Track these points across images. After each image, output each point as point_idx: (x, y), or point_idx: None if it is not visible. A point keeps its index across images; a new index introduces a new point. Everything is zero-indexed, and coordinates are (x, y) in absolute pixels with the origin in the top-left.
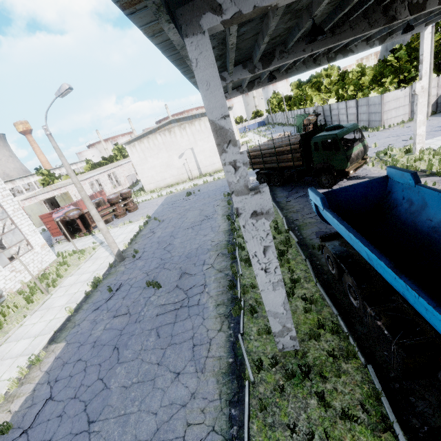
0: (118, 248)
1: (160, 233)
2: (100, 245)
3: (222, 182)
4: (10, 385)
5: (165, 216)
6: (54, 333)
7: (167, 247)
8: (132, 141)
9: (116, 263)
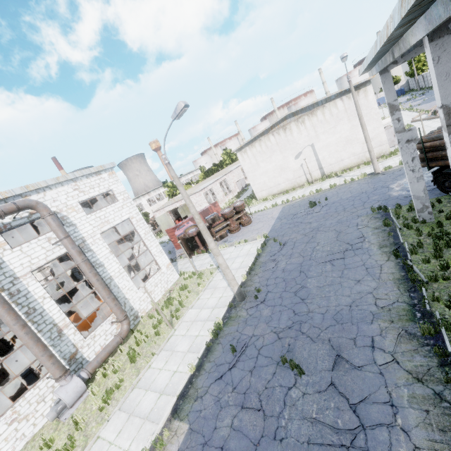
0: (238, 285)
1: (285, 264)
2: (217, 270)
3: (360, 185)
4: None
5: (286, 236)
6: (177, 398)
7: (299, 290)
8: (243, 147)
9: (235, 302)
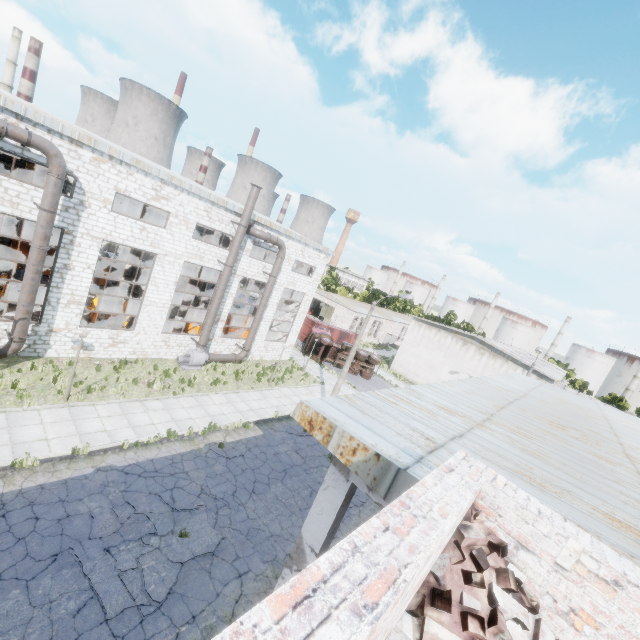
0: None
1: None
2: (320, 383)
3: None
4: (232, 425)
5: None
6: (261, 419)
7: None
8: (422, 321)
9: None
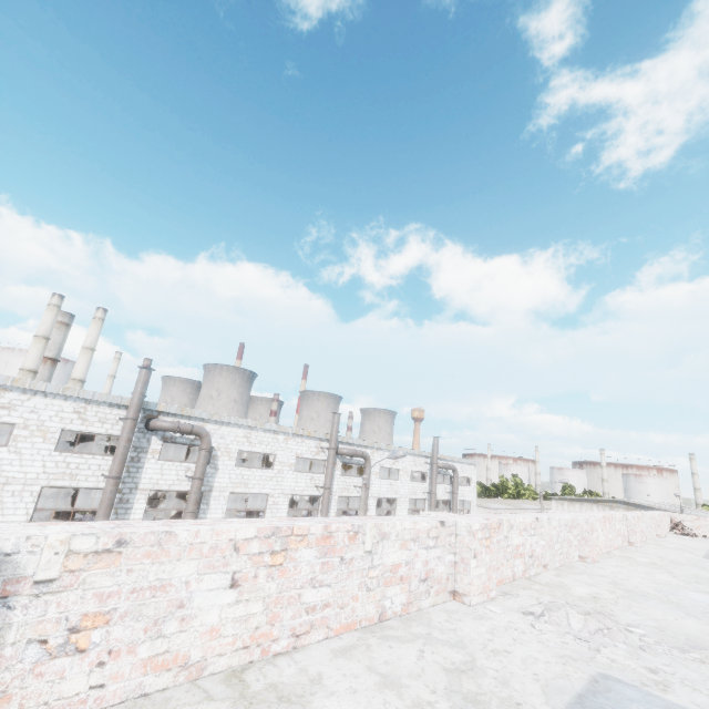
0: None
1: None
2: None
3: None
4: None
5: None
6: None
7: None
8: (562, 499)
9: None
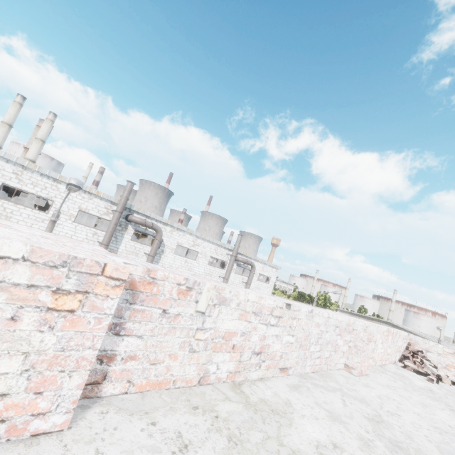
0: None
1: None
2: None
3: None
4: None
5: None
6: None
7: None
8: (345, 312)
9: None
